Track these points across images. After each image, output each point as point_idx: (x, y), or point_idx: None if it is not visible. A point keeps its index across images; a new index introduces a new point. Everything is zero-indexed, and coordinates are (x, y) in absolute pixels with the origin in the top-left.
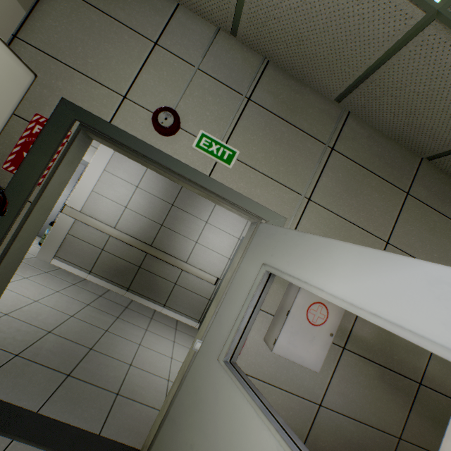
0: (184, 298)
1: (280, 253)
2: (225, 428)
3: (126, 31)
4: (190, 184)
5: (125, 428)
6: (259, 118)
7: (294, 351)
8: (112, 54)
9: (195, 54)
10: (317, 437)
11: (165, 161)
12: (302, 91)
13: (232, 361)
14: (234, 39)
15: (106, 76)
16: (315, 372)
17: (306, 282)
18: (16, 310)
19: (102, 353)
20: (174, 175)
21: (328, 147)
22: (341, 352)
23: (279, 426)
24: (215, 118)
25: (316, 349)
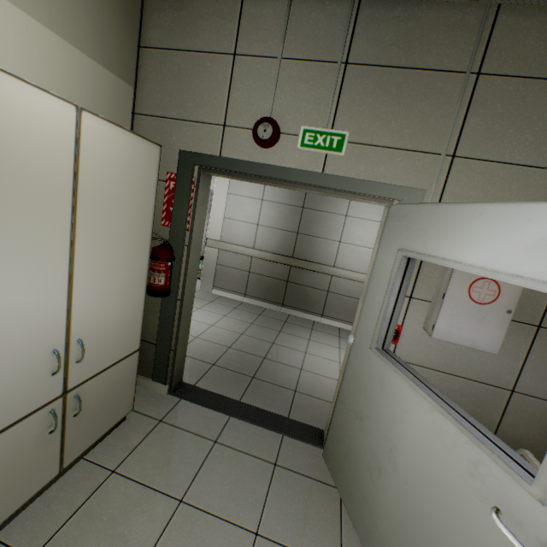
0: (341, 305)
1: (415, 234)
2: (386, 401)
3: (206, 58)
4: (305, 188)
5: (307, 415)
6: (364, 81)
7: (458, 334)
8: (202, 89)
9: (274, 43)
10: (513, 424)
11: (275, 173)
12: (416, 14)
13: (385, 348)
14: None
15: (204, 113)
16: (498, 356)
17: (443, 259)
18: (201, 333)
19: (274, 361)
20: (287, 184)
21: (471, 74)
22: (535, 332)
23: (432, 393)
24: (313, 105)
25: (489, 329)
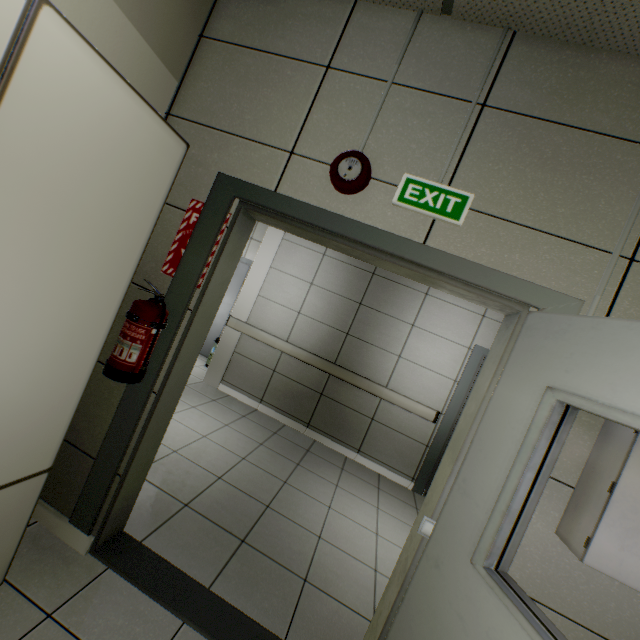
0: (386, 441)
1: (587, 366)
2: None
3: (288, 64)
4: (393, 261)
5: (318, 638)
6: (506, 132)
7: (636, 568)
8: (272, 101)
9: (386, 63)
10: None
11: (352, 231)
12: (591, 62)
13: (501, 569)
14: (447, 18)
15: (267, 131)
16: None
17: None
18: (184, 446)
19: (281, 514)
20: (367, 250)
21: None
22: None
23: None
24: (425, 150)
25: None
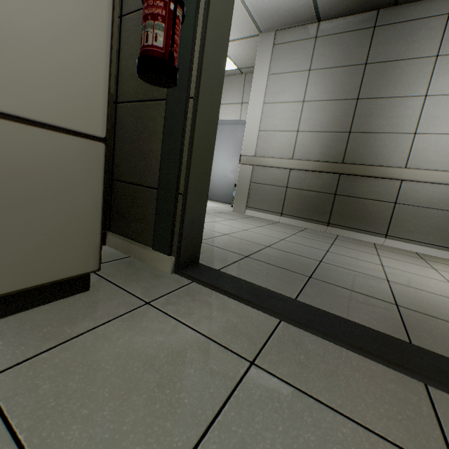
0: (416, 220)
1: None
2: None
3: None
4: None
5: None
6: None
7: None
8: None
9: None
10: None
11: None
12: None
13: None
14: None
15: None
16: None
17: None
18: (232, 233)
19: (337, 266)
20: None
21: None
22: None
23: None
24: None
25: None
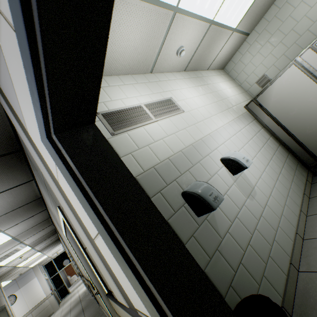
0: None
1: None
2: None
3: None
4: None
5: None
6: None
7: None
8: None
9: None
10: None
11: None
12: None
13: None
14: None
15: None
16: None
17: None
18: None
19: None
20: None
21: None
22: None
23: None
24: None
25: None
